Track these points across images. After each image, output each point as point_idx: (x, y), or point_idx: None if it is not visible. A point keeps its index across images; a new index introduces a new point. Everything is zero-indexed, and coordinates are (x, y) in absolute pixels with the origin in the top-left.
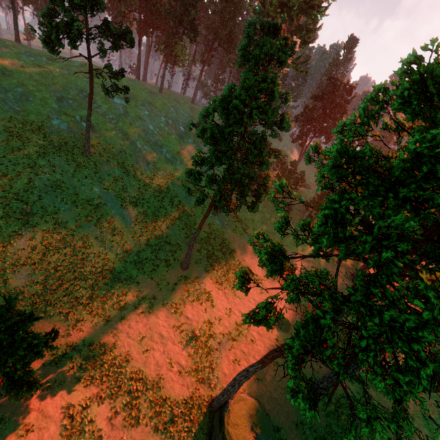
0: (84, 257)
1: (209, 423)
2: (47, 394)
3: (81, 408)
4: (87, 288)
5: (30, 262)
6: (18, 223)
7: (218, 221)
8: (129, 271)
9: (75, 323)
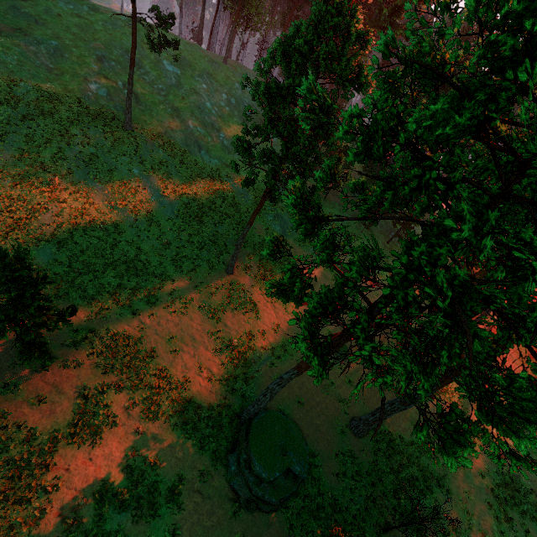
0: (115, 244)
1: (235, 433)
2: (63, 372)
3: (97, 392)
4: (116, 277)
5: (55, 240)
6: (44, 195)
7: (279, 226)
8: (165, 266)
9: (99, 310)
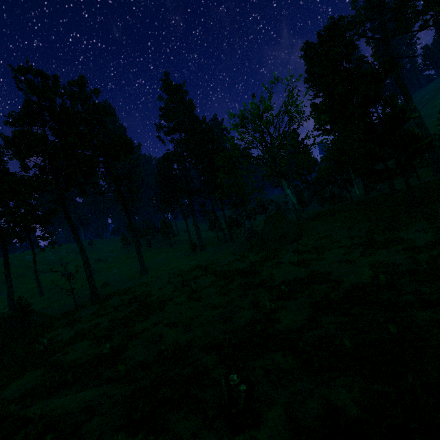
0: None
1: None
2: None
3: None
4: None
5: None
6: None
7: None
8: None
9: None
